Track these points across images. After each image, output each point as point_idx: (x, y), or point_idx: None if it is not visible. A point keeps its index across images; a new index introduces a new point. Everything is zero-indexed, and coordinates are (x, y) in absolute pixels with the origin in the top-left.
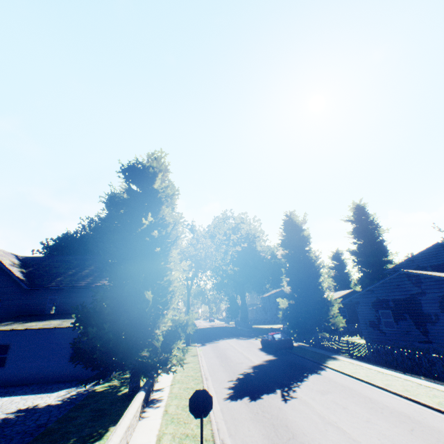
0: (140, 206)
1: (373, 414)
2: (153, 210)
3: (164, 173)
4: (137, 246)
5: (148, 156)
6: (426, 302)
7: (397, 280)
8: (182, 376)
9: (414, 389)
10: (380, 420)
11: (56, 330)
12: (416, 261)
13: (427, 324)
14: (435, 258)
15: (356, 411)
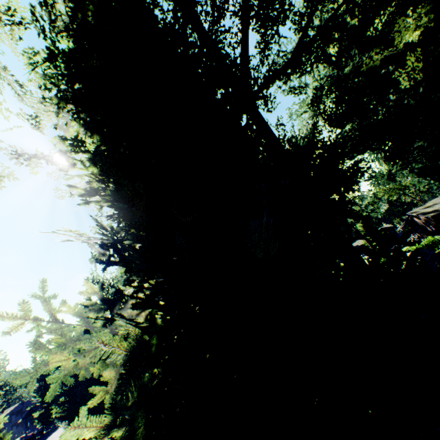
0: None
1: None
2: None
3: None
4: None
5: None
6: None
7: None
8: None
9: None
10: None
11: None
12: None
13: None
14: None
15: None
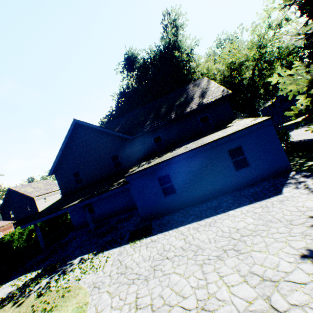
0: None
1: None
2: None
3: None
4: None
5: None
6: None
7: None
8: None
9: None
10: None
11: (204, 148)
12: None
13: None
14: None
15: None
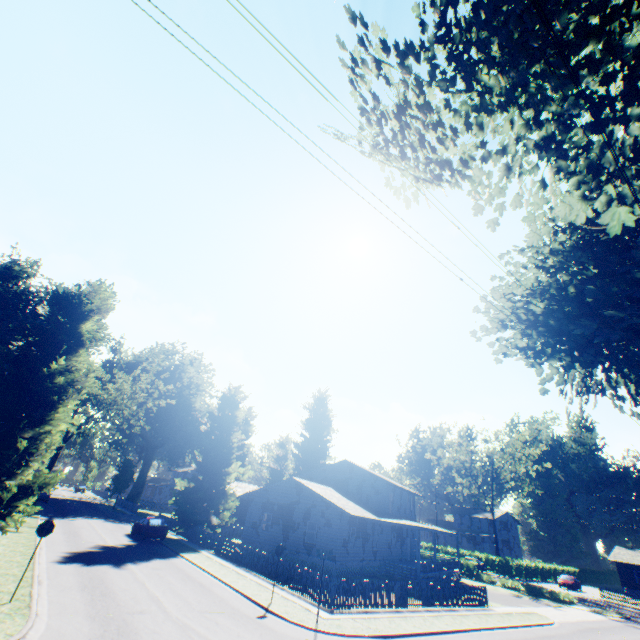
0: (57, 342)
1: (179, 581)
2: (70, 349)
3: (103, 312)
4: (32, 387)
5: (94, 285)
6: (298, 511)
7: (289, 486)
8: (10, 541)
9: (229, 574)
10: (179, 583)
11: None
12: (327, 472)
13: (291, 531)
14: (340, 473)
15: (168, 578)
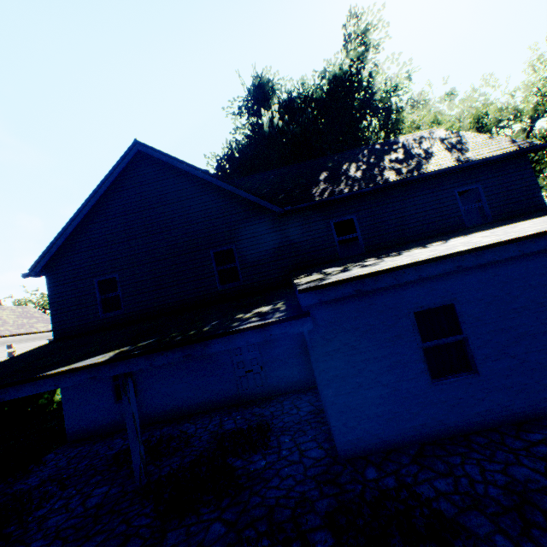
0: None
1: None
2: None
3: None
4: None
5: None
6: None
7: None
8: None
9: None
10: None
11: None
12: None
13: None
14: None
15: None
